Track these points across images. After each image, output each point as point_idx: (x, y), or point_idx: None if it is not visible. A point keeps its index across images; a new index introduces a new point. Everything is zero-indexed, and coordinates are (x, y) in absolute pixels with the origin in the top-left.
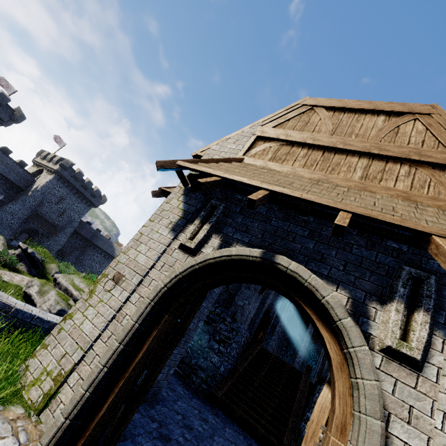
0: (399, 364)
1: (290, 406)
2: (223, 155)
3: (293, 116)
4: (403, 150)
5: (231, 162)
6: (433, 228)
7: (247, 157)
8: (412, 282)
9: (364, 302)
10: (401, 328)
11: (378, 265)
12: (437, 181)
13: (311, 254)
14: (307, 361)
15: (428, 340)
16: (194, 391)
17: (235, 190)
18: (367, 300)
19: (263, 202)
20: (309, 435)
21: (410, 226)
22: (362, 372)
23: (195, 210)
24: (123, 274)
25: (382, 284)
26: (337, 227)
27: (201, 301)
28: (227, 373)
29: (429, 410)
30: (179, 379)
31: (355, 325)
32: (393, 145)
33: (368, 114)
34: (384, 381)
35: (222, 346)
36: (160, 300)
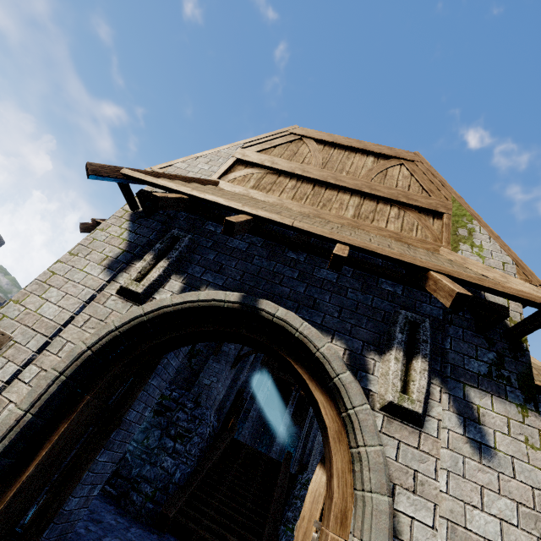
0: (401, 422)
1: (267, 509)
2: (191, 175)
3: (280, 143)
4: (392, 192)
5: (201, 183)
6: (430, 263)
7: (223, 182)
8: (408, 327)
9: (361, 353)
10: (402, 379)
11: (374, 311)
12: (424, 225)
13: (302, 299)
14: (285, 449)
15: (428, 390)
16: (133, 516)
17: (207, 215)
18: (365, 350)
19: (244, 229)
20: (299, 539)
21: (408, 260)
22: (364, 437)
23: (147, 241)
24: (11, 336)
25: (380, 331)
26: (336, 258)
27: (150, 372)
28: (185, 479)
29: (433, 471)
30: (110, 503)
31: (355, 380)
32: (383, 186)
33: (358, 153)
34: (387, 446)
35: (179, 443)
36: (78, 371)
